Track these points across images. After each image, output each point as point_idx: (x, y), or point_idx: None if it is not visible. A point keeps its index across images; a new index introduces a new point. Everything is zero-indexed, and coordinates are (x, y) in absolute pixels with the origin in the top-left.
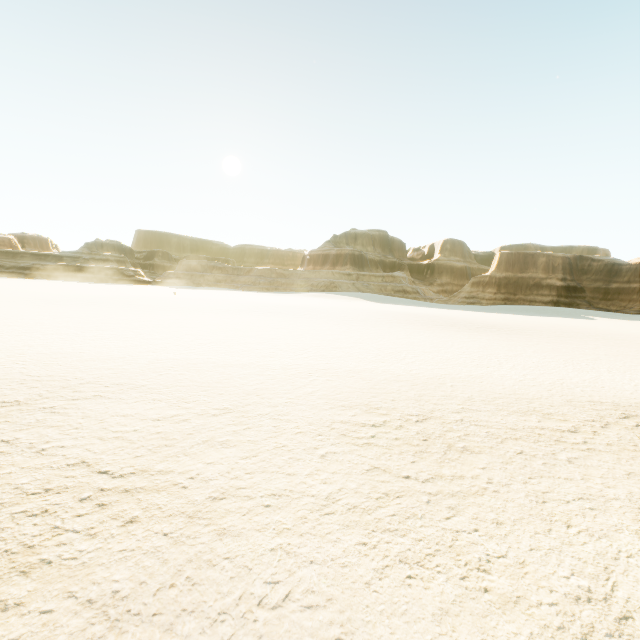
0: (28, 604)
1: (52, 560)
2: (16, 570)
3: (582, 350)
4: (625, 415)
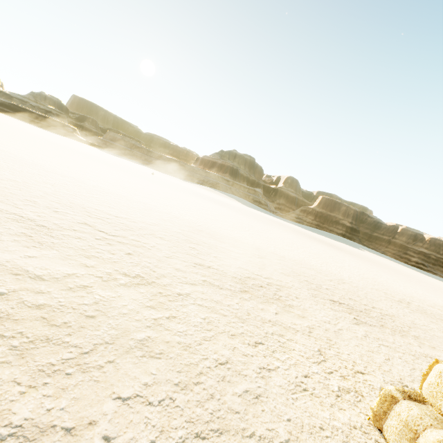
0: (435, 347)
1: (416, 336)
2: (414, 337)
3: (394, 274)
4: None
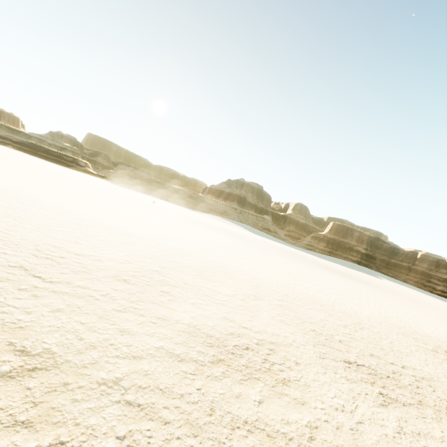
0: None
1: None
2: None
3: (421, 308)
4: None
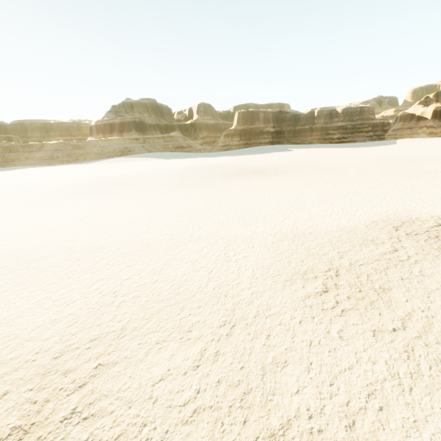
0: None
1: None
2: None
3: (320, 180)
4: (394, 228)
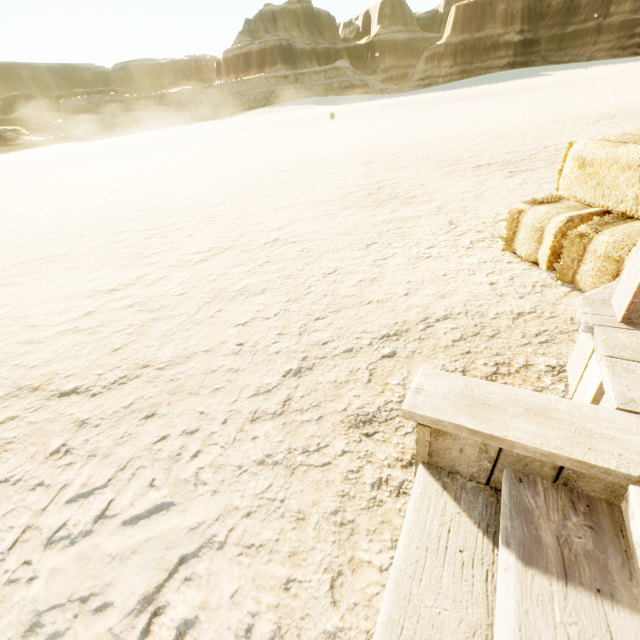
0: None
1: None
2: None
3: (603, 85)
4: None
